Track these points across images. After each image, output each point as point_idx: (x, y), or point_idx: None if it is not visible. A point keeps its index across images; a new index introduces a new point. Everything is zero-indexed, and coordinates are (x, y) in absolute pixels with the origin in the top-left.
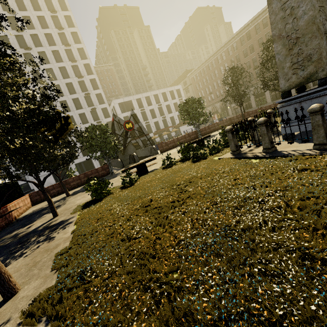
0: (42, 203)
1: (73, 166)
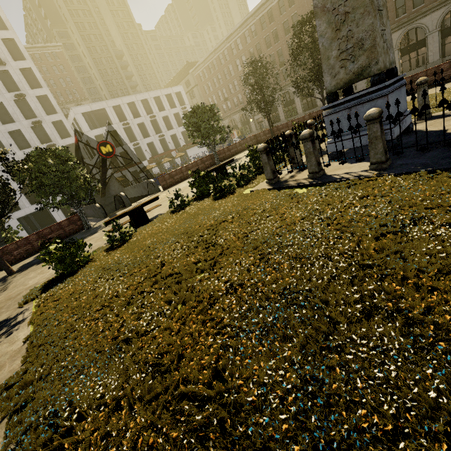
0: None
1: (15, 223)
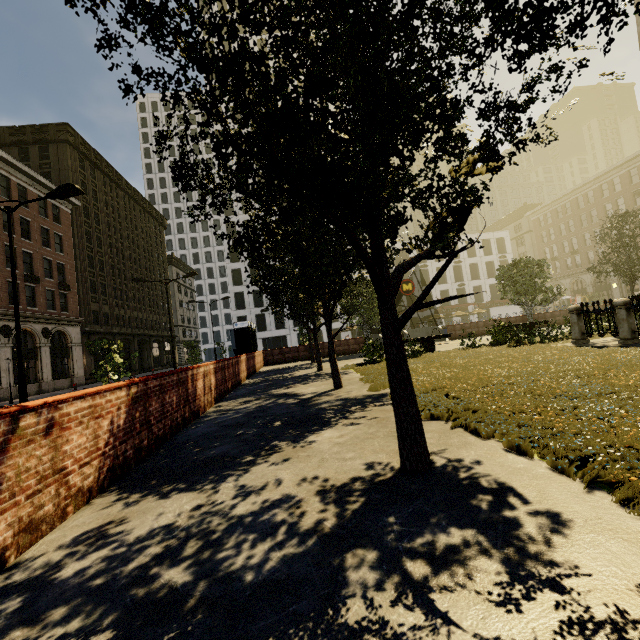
0: (277, 365)
1: (294, 337)
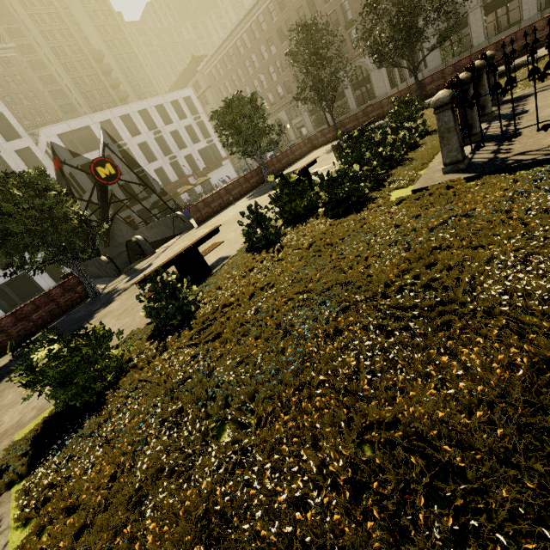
0: None
1: None
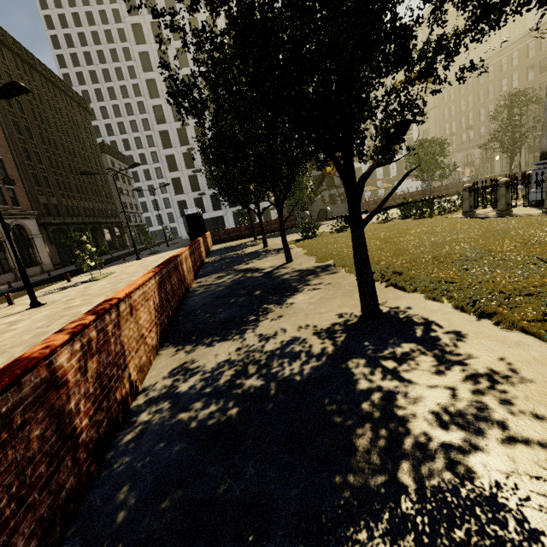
0: (224, 244)
1: (230, 216)
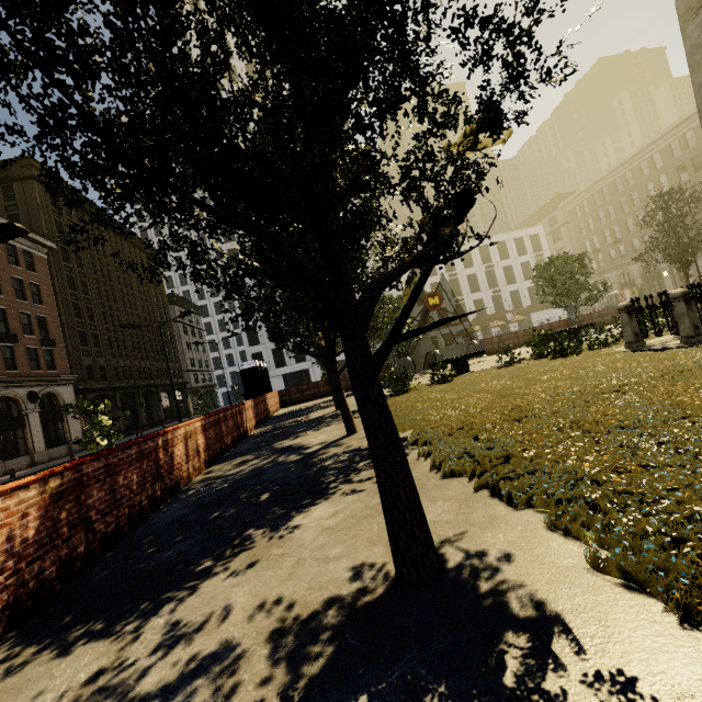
0: (295, 406)
1: (318, 369)
